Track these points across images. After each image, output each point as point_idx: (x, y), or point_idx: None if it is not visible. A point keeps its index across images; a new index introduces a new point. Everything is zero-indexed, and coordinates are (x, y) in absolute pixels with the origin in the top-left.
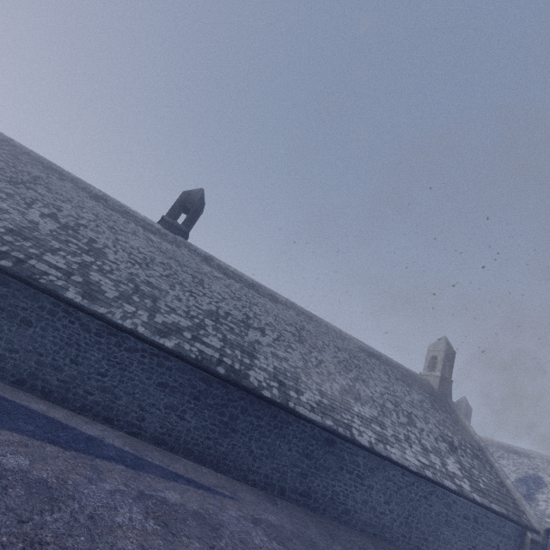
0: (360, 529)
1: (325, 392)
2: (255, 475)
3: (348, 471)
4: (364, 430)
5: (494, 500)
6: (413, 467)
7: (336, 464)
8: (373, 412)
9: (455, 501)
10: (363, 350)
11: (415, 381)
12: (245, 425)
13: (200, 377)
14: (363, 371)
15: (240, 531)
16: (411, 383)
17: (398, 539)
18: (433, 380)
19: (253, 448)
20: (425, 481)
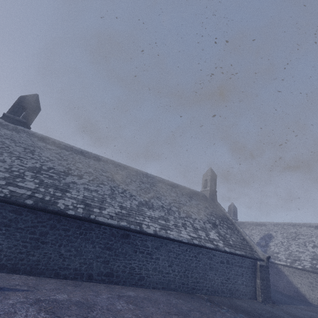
0: (152, 287)
1: (125, 206)
2: (66, 271)
3: (140, 252)
4: (152, 224)
5: (238, 248)
6: (185, 240)
7: (131, 249)
8: (161, 213)
9: (214, 254)
10: (161, 182)
11: (195, 195)
12: (54, 237)
13: (10, 210)
14: (159, 192)
15: (2, 313)
16: (192, 196)
17: (179, 286)
18: (206, 192)
19: (63, 252)
20: (194, 247)
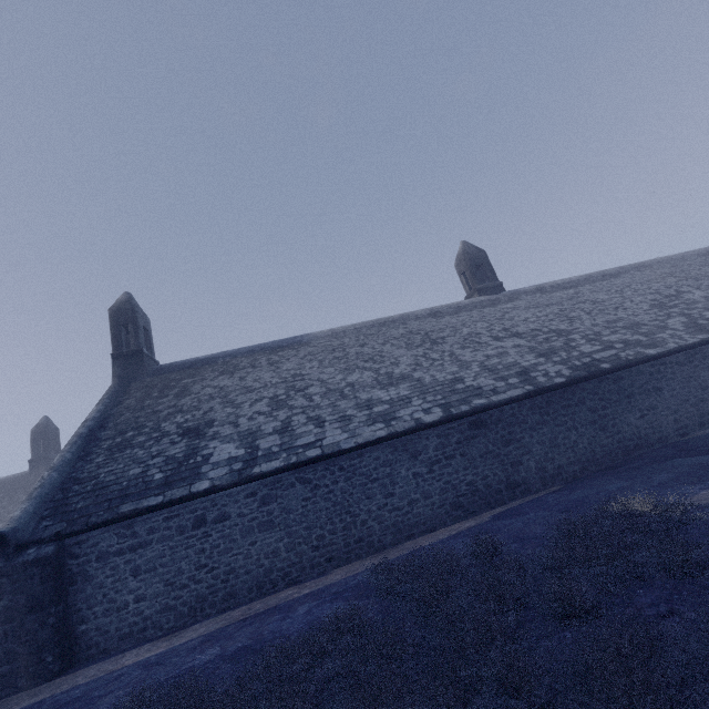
0: None
1: None
2: None
3: None
4: None
5: None
6: None
7: None
8: None
9: None
10: (702, 255)
11: None
12: None
13: None
14: None
15: None
16: None
17: None
18: None
19: None
20: None
